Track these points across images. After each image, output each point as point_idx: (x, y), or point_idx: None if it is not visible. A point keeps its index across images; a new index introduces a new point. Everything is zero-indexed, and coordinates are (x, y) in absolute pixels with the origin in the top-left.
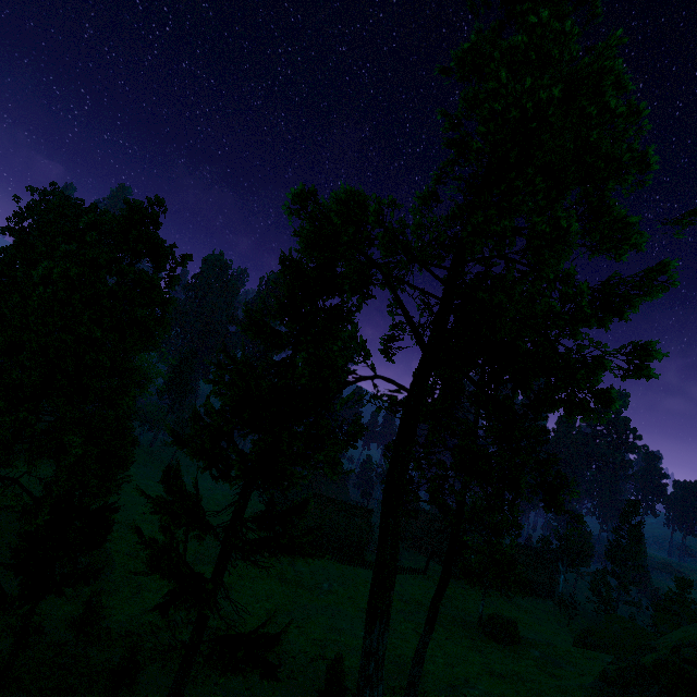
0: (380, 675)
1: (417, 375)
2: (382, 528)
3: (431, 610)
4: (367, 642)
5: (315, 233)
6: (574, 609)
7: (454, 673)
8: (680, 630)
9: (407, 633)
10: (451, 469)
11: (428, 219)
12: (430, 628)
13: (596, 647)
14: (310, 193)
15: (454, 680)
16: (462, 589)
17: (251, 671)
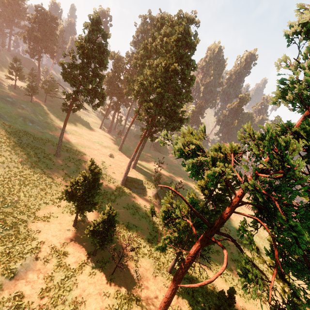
0: None
1: None
2: None
3: None
4: None
5: None
6: None
7: None
8: None
9: None
10: None
11: None
12: None
13: None
14: None
15: None
16: None
17: None
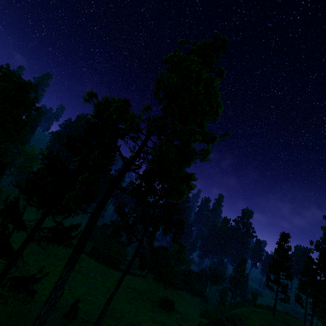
0: (62, 286)
1: (119, 173)
2: (84, 229)
3: (119, 280)
4: (62, 272)
5: (96, 110)
6: (207, 302)
7: (136, 318)
8: (236, 309)
9: (123, 300)
10: (139, 219)
11: (137, 114)
12: (117, 288)
13: (207, 317)
14: (94, 94)
15: (135, 321)
16: (160, 287)
17: (22, 292)
